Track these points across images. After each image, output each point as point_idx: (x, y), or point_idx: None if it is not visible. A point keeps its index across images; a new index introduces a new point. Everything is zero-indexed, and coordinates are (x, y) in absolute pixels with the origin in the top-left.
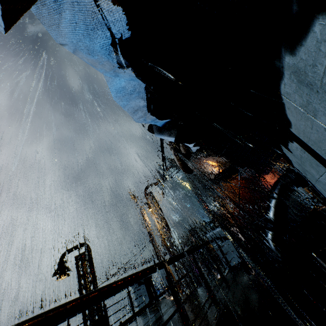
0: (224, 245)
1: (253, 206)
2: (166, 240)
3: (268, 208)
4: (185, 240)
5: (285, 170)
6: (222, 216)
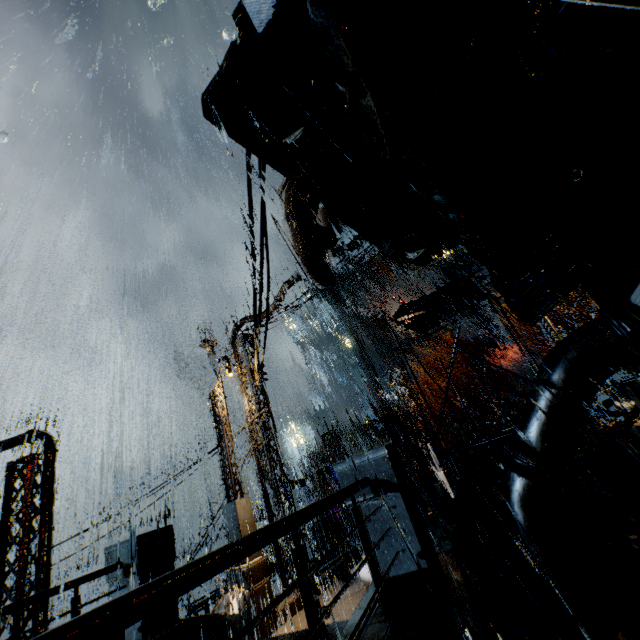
0: (382, 506)
1: (470, 401)
2: (260, 450)
3: (527, 412)
4: (320, 451)
5: (600, 309)
6: (406, 413)
